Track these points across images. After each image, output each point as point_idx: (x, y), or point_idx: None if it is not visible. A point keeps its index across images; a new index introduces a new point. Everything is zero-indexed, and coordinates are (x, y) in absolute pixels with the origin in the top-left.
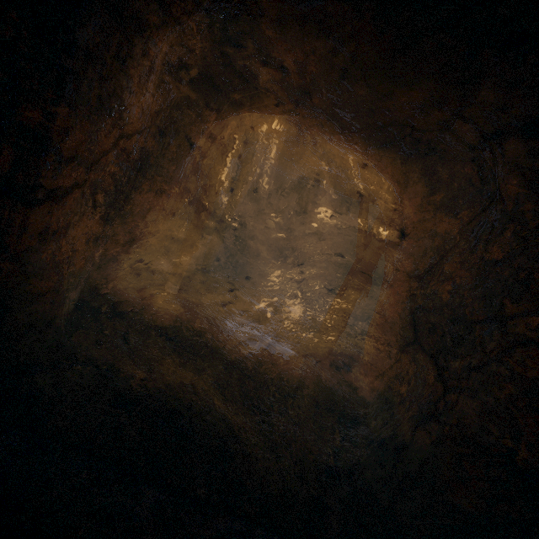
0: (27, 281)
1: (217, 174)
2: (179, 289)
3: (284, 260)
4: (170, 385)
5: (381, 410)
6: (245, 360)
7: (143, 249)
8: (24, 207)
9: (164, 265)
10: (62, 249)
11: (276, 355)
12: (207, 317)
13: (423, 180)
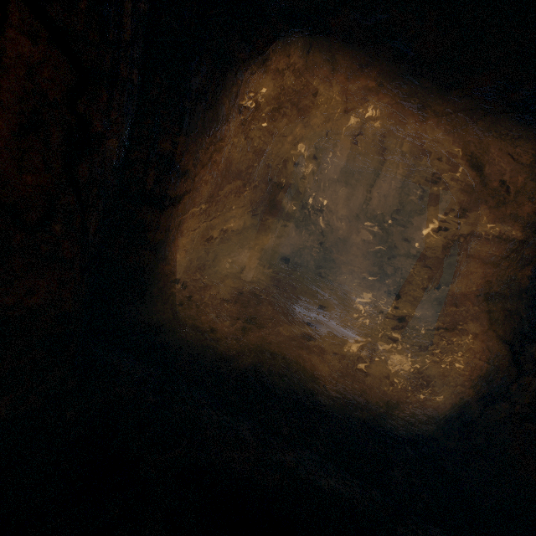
0: (158, 265)
1: (285, 173)
2: (252, 277)
3: (347, 251)
4: (253, 351)
5: (450, 395)
6: (313, 340)
7: (223, 243)
8: (159, 212)
9: (239, 257)
10: (175, 242)
11: (342, 338)
12: (278, 301)
13: (501, 162)
